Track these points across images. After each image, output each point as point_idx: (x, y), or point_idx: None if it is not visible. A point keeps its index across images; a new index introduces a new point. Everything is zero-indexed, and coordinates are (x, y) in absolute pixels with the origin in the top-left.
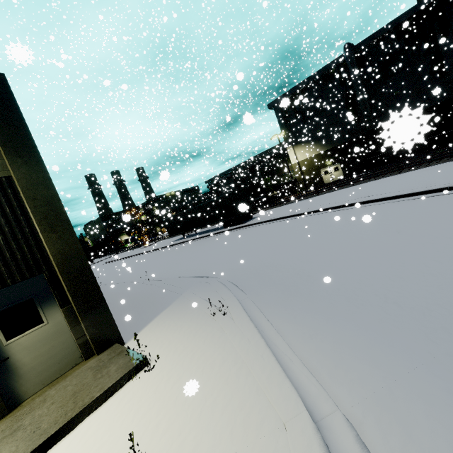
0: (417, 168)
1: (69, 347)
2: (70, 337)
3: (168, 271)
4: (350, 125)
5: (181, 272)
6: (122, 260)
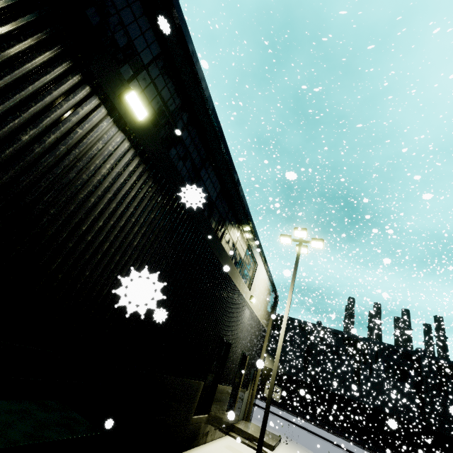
0: (338, 436)
1: (244, 408)
2: (246, 404)
3: None
4: (300, 367)
5: None
6: None
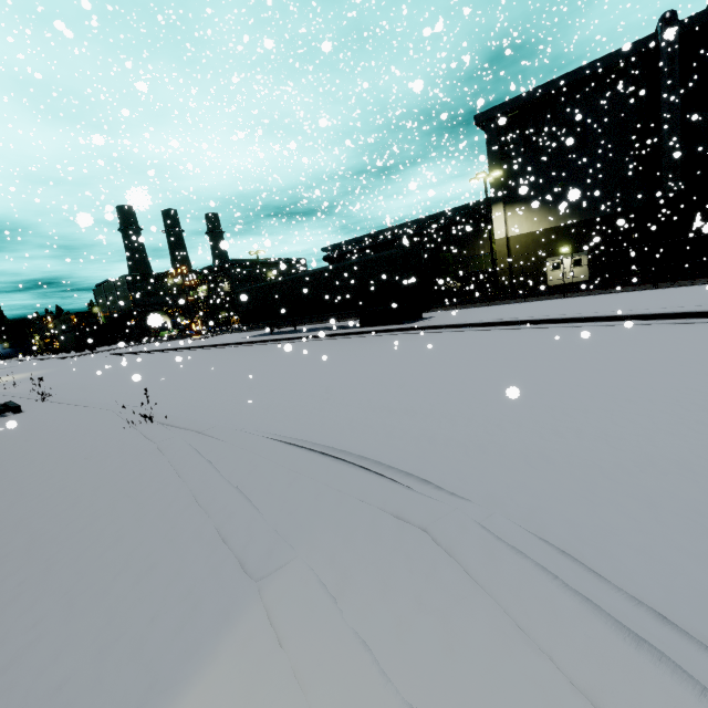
0: None
1: None
2: None
3: (223, 399)
4: (627, 183)
5: (260, 413)
6: (140, 354)
